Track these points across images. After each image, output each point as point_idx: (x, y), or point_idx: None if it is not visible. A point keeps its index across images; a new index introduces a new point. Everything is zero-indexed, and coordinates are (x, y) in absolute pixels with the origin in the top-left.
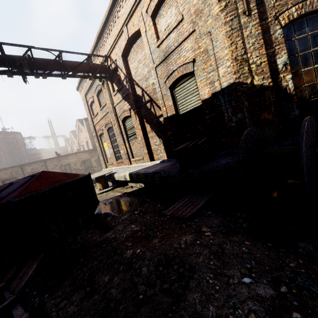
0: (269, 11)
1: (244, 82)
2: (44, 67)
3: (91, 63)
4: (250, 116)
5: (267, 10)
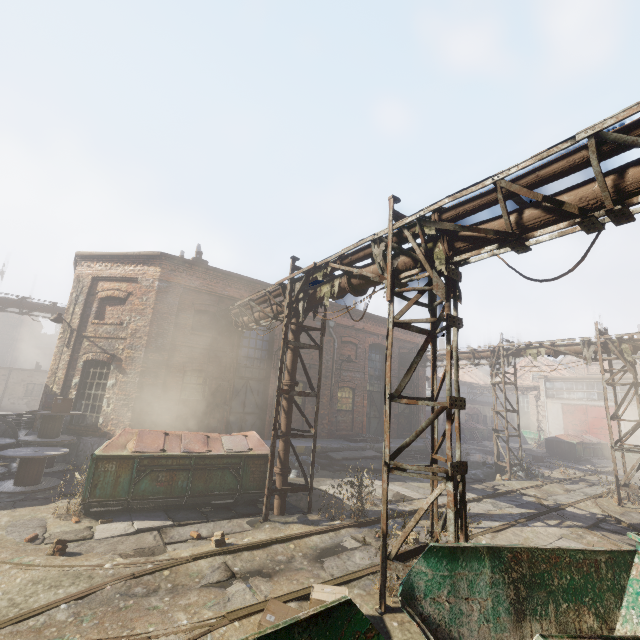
0: (83, 349)
1: (49, 386)
2: (2, 305)
3: (53, 308)
4: (42, 409)
5: (82, 348)
